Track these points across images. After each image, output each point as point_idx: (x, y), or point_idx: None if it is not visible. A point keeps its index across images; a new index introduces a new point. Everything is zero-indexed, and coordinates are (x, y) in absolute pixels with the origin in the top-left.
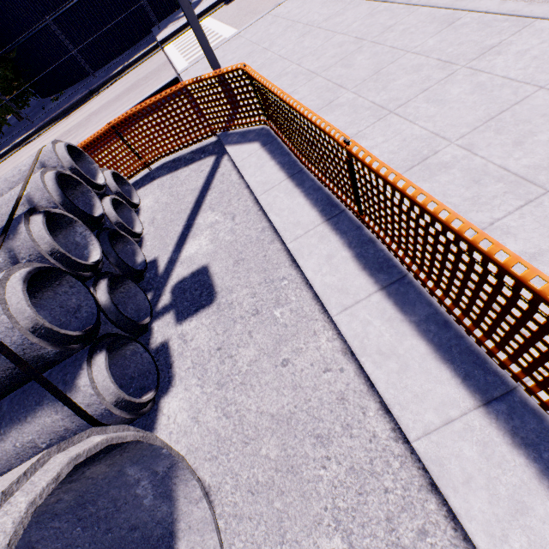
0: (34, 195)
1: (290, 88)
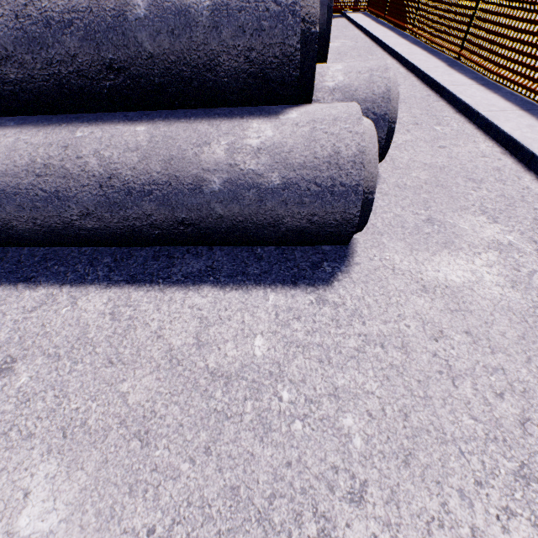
0: None
1: None
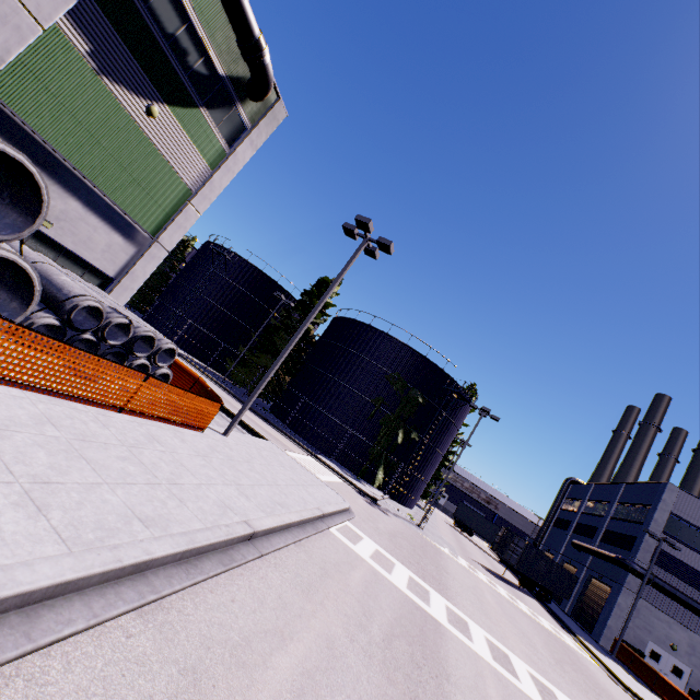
0: (142, 328)
1: (237, 451)
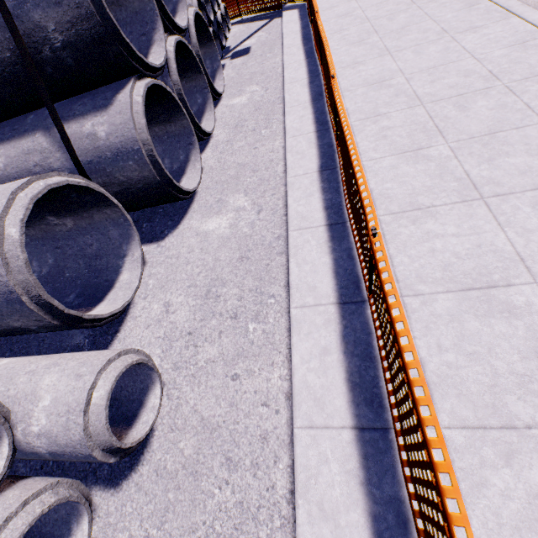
0: None
1: None
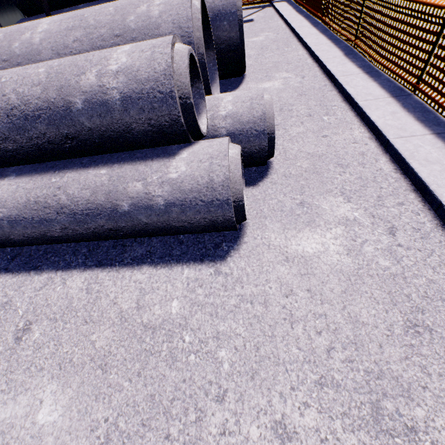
0: None
1: None
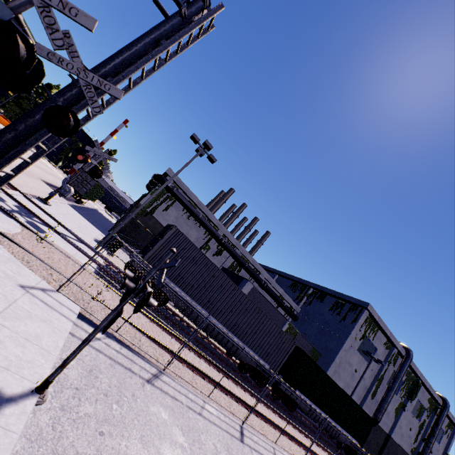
0: None
1: None
